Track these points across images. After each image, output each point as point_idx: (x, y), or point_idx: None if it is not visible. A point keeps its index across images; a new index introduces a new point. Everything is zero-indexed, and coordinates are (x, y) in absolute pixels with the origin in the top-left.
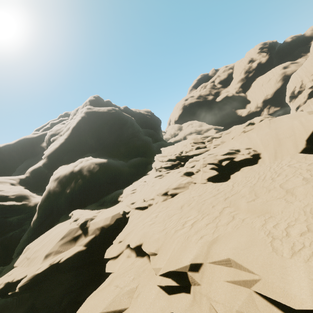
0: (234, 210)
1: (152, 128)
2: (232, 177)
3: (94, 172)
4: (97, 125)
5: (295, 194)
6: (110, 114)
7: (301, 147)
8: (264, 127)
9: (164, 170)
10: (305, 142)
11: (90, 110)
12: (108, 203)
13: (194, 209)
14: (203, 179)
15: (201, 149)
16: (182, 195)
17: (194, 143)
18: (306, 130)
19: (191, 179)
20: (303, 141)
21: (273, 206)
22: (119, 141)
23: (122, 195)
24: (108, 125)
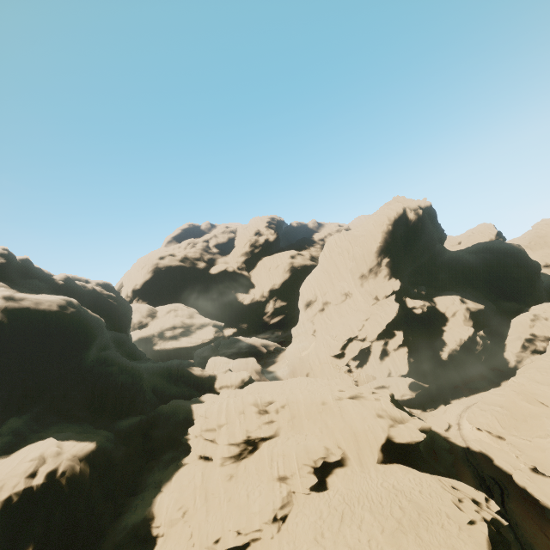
0: (376, 542)
1: (120, 328)
2: (330, 482)
3: (86, 484)
4: (35, 344)
5: (404, 525)
6: (66, 316)
7: (377, 457)
8: (337, 415)
9: (227, 463)
10: (377, 451)
11: (17, 304)
12: (132, 547)
13: (339, 543)
14: (304, 487)
15: (270, 425)
16: (297, 518)
17: (256, 411)
18: (376, 441)
19: (288, 486)
20: (376, 451)
21: (401, 539)
22: (79, 375)
23: (156, 522)
24: (63, 343)
